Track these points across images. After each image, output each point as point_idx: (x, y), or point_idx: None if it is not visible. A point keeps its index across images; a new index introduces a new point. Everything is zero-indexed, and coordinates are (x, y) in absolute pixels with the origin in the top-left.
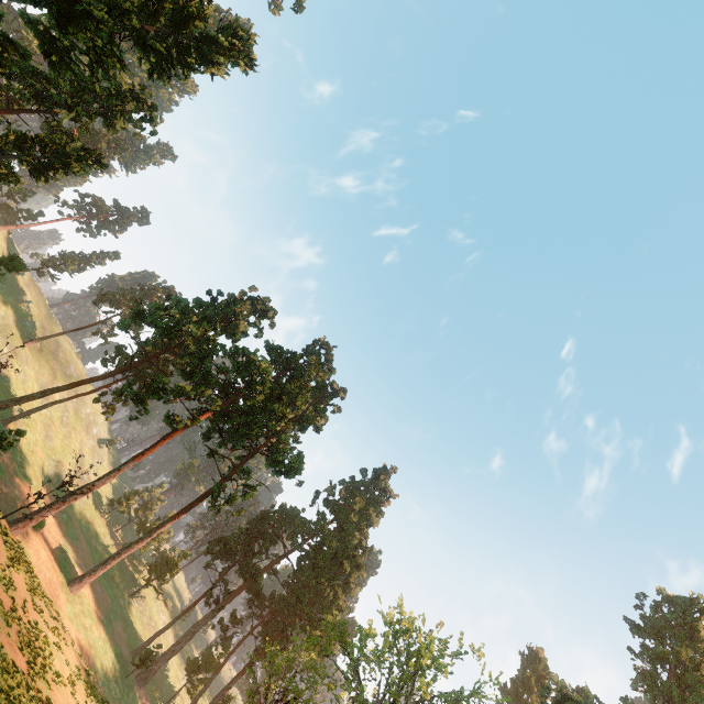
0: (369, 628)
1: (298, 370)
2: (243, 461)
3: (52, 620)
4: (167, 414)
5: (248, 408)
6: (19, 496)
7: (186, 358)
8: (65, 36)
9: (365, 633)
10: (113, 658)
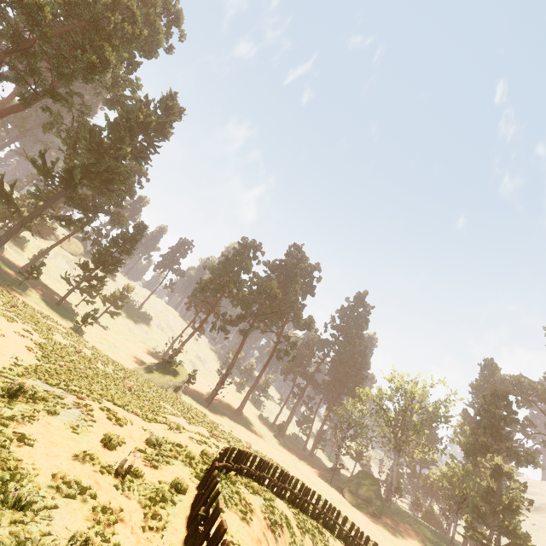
0: (380, 390)
1: (289, 271)
2: (282, 330)
3: (246, 430)
4: (239, 330)
5: (272, 306)
6: (195, 386)
7: (235, 301)
8: (112, 192)
9: (379, 392)
10: (267, 432)
